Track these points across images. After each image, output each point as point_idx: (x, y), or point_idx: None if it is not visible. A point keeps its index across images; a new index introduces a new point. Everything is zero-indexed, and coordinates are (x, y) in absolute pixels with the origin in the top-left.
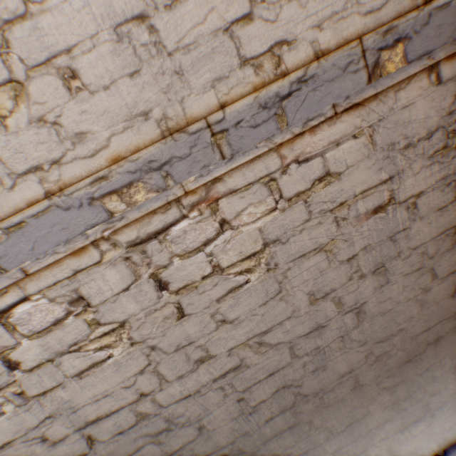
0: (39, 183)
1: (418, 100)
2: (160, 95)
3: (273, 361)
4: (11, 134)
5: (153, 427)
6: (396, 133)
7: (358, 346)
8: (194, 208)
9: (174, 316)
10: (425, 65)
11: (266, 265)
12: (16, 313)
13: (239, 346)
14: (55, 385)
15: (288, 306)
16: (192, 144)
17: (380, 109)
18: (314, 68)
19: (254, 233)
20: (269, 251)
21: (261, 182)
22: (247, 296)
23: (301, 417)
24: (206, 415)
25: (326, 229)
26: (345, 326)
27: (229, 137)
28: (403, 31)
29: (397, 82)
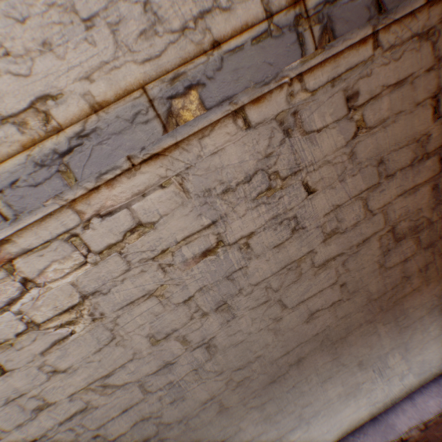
0: None
1: (229, 145)
2: None
3: (124, 399)
4: None
5: None
6: (211, 179)
7: (215, 375)
8: None
9: None
10: (228, 110)
11: (90, 316)
12: None
13: (80, 391)
14: None
15: (127, 349)
16: None
17: (186, 157)
18: (94, 121)
19: (66, 288)
20: (90, 302)
21: (61, 239)
22: (76, 345)
23: (169, 441)
24: None
25: (152, 276)
26: (197, 360)
27: (7, 198)
28: (194, 77)
29: (199, 129)
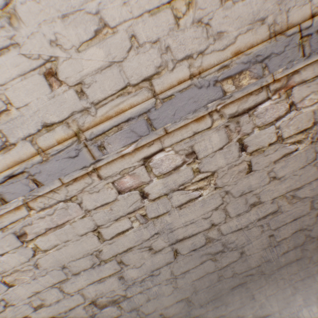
0: (187, 68)
1: None
2: (275, 7)
3: (298, 210)
4: (179, 31)
5: (214, 249)
6: None
7: None
8: (275, 92)
9: (244, 171)
10: None
11: (310, 138)
12: (153, 159)
13: (279, 197)
14: (164, 212)
15: (317, 170)
16: (286, 45)
17: None
18: None
19: (308, 114)
20: (315, 128)
21: None
22: (293, 160)
23: (305, 253)
24: (247, 245)
25: None
26: None
27: (310, 41)
28: None
29: None
